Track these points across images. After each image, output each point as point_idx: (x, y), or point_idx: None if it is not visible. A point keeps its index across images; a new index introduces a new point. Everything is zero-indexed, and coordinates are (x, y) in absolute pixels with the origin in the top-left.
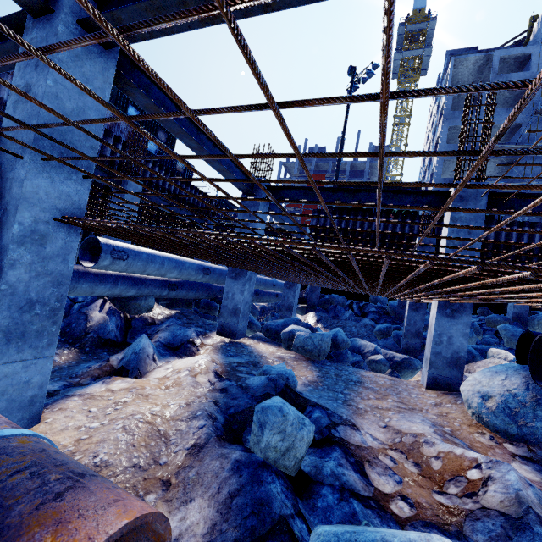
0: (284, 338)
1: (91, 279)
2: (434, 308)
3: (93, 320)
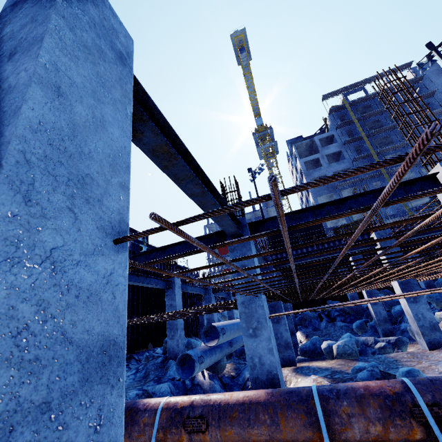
0: (326, 352)
1: (208, 354)
2: (402, 300)
3: (205, 387)
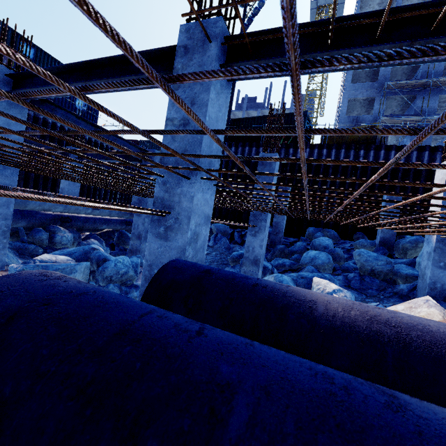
0: None
1: None
2: None
3: None
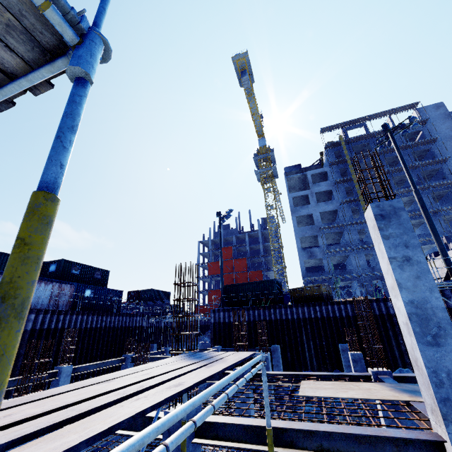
0: None
1: None
2: None
3: None
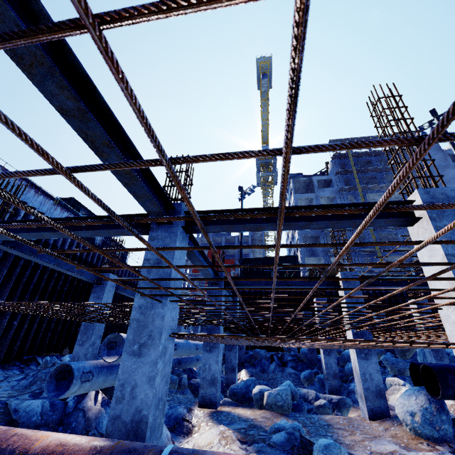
0: (256, 398)
1: (105, 372)
2: (353, 354)
3: (91, 415)
